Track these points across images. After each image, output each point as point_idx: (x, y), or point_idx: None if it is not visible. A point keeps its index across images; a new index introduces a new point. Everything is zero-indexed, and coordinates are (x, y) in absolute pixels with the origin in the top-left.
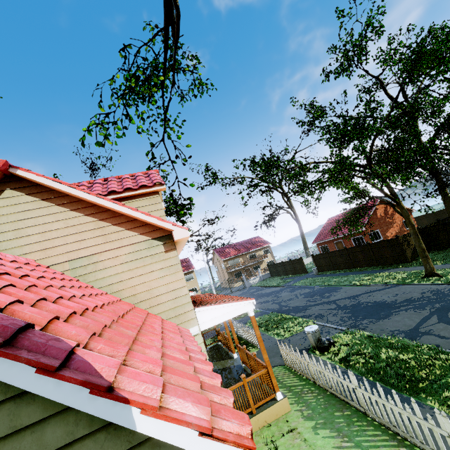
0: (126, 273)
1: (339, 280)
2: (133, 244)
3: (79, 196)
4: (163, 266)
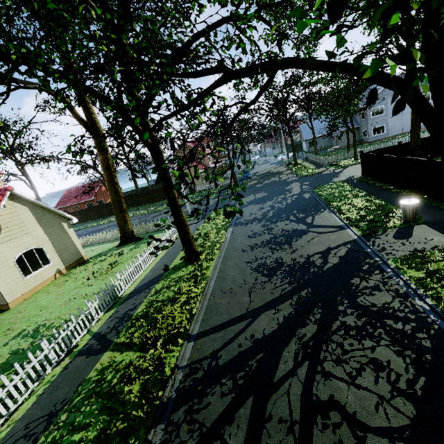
0: None
1: (79, 227)
2: None
3: None
4: None
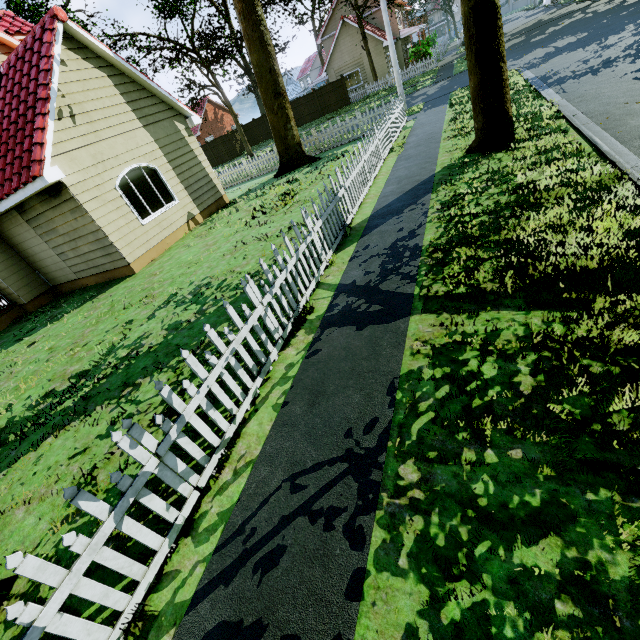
0: None
1: None
2: None
3: None
4: None
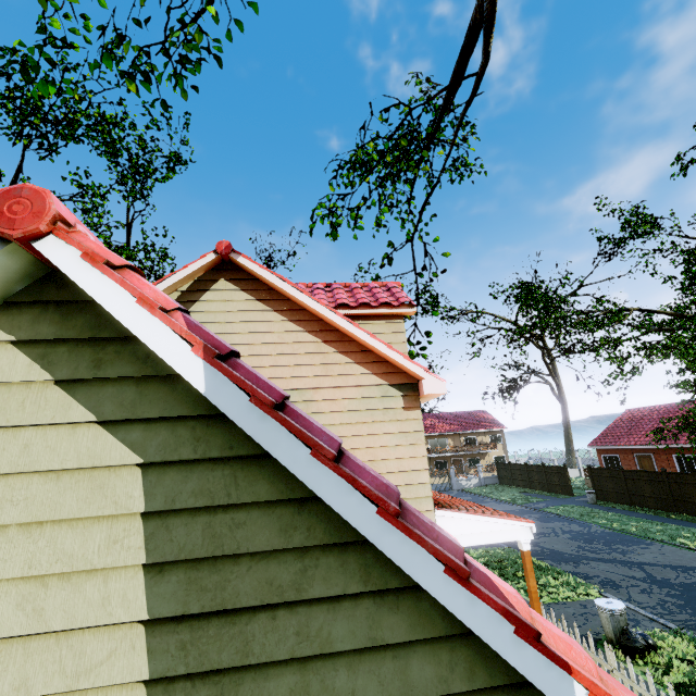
0: (345, 426)
1: (644, 526)
2: (362, 386)
3: (304, 303)
4: (398, 429)
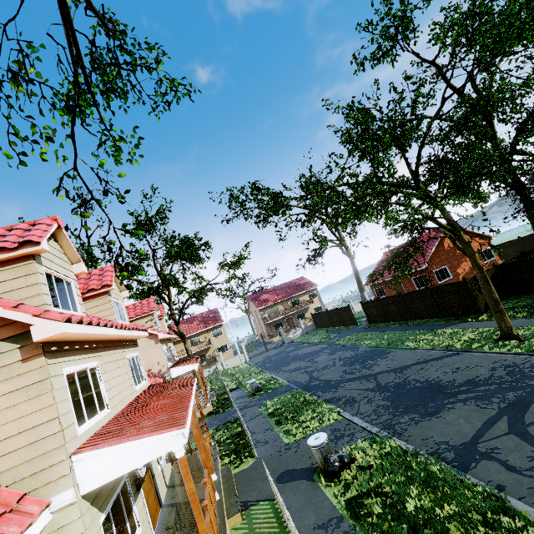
0: None
1: (390, 338)
2: None
3: None
4: (16, 386)
